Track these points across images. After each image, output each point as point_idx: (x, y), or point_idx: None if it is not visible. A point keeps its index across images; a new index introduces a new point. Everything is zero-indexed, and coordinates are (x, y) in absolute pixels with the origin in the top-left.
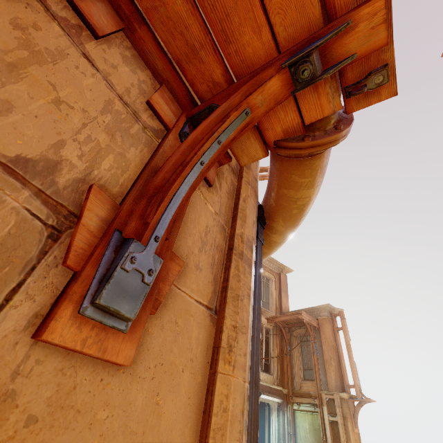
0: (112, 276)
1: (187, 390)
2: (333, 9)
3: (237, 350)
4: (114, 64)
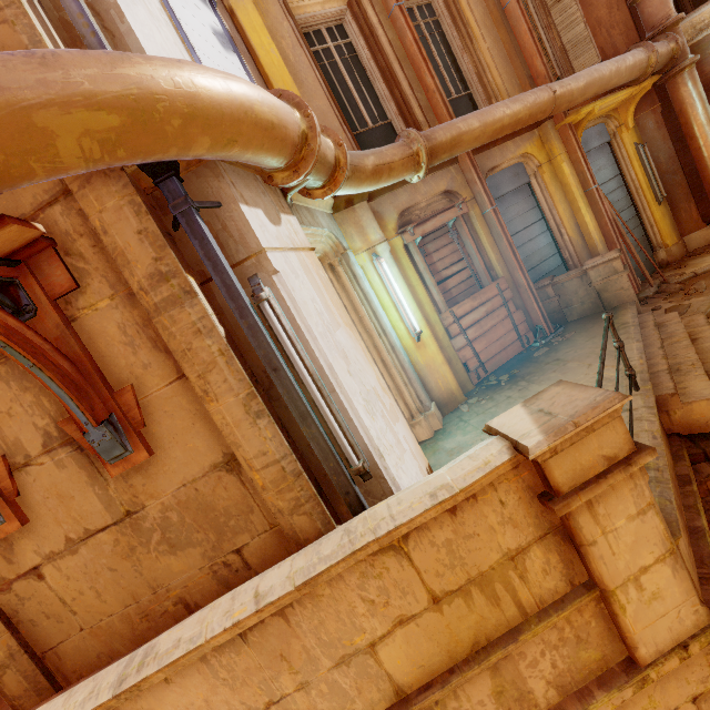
0: (98, 452)
1: (206, 428)
2: None
3: (213, 388)
4: None
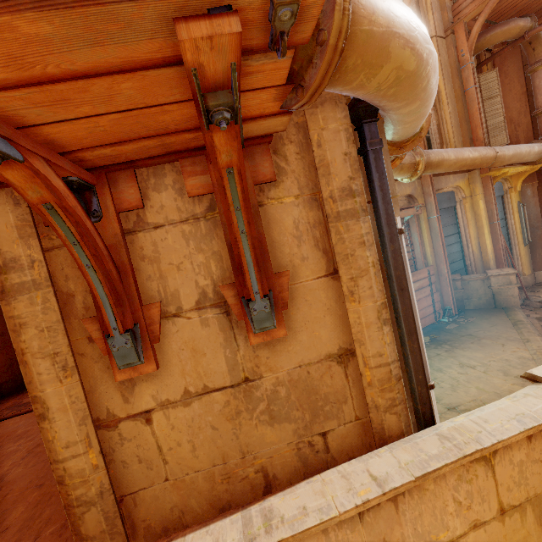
0: (253, 320)
1: (332, 322)
2: (171, 58)
3: (359, 291)
4: (160, 205)
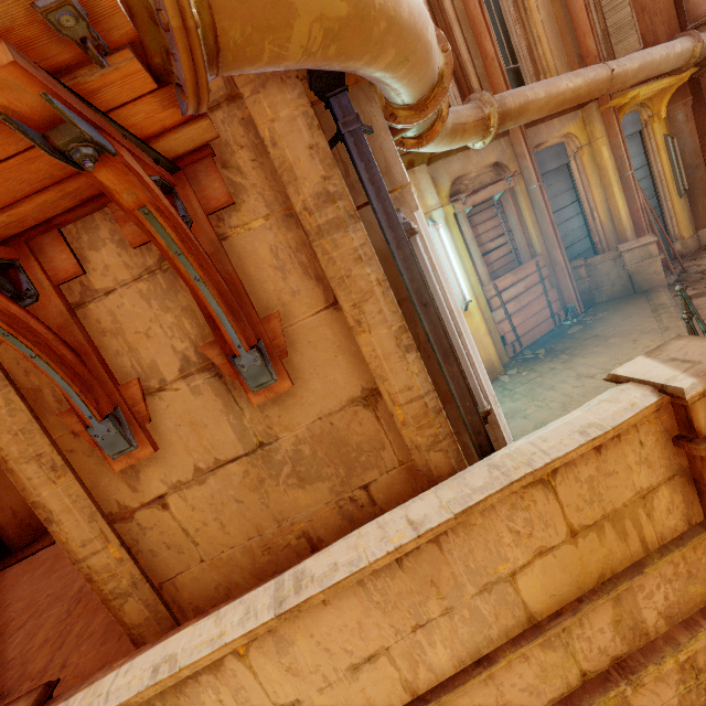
0: (245, 378)
1: (347, 361)
2: None
3: (367, 318)
4: (104, 266)
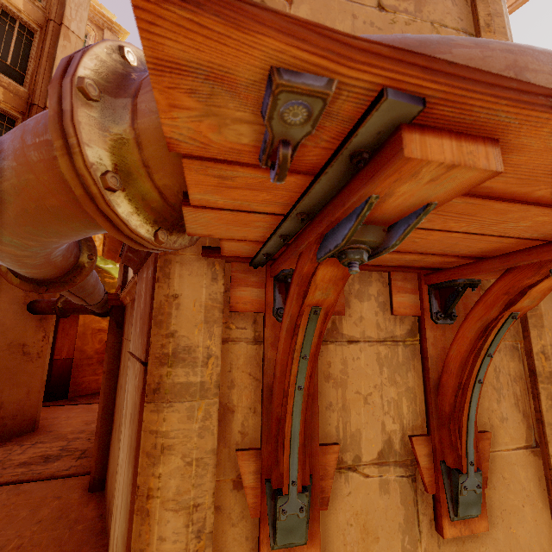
0: (458, 502)
1: (531, 517)
2: None
3: None
4: (359, 316)
